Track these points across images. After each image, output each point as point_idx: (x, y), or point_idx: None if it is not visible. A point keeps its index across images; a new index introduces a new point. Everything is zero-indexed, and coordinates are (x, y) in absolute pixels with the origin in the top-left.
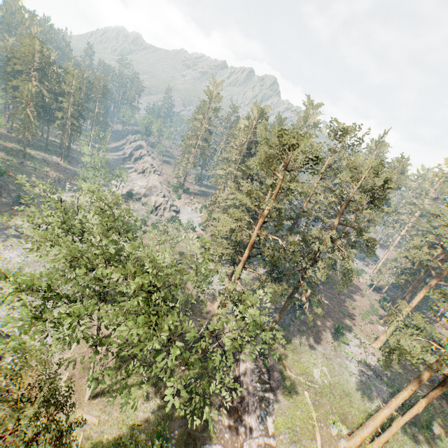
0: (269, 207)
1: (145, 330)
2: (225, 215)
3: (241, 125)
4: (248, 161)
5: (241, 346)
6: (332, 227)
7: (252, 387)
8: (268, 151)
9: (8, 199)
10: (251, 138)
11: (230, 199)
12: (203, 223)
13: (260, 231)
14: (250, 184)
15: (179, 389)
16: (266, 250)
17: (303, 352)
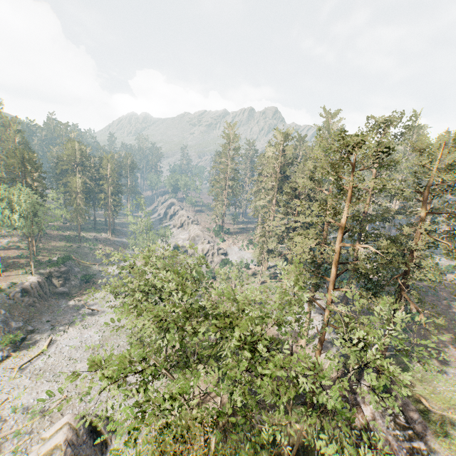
0: (346, 215)
1: (271, 380)
2: (298, 237)
3: (268, 153)
4: (285, 184)
5: (350, 385)
6: (420, 220)
7: (391, 436)
8: (327, 159)
9: (75, 281)
10: (282, 161)
11: (282, 225)
12: (258, 257)
13: (343, 243)
14: (305, 202)
15: (302, 453)
16: (361, 262)
17: (433, 379)
